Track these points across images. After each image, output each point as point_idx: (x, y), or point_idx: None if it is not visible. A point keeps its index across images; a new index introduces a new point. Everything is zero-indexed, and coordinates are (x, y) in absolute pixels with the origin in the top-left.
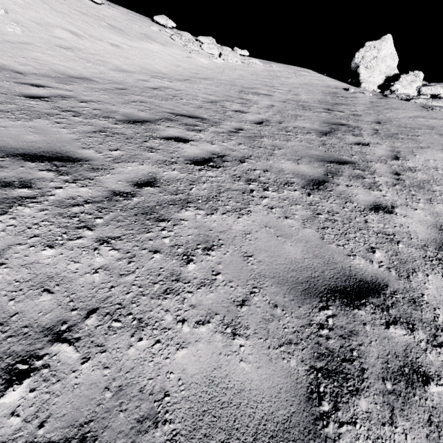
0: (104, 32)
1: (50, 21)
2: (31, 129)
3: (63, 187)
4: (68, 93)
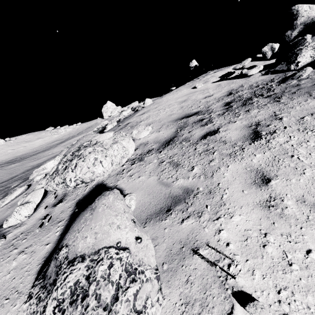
0: (23, 144)
1: (7, 149)
2: None
3: None
4: (1, 162)
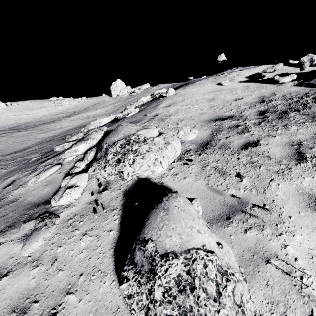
0: (25, 111)
1: (9, 115)
2: None
3: None
4: (3, 128)
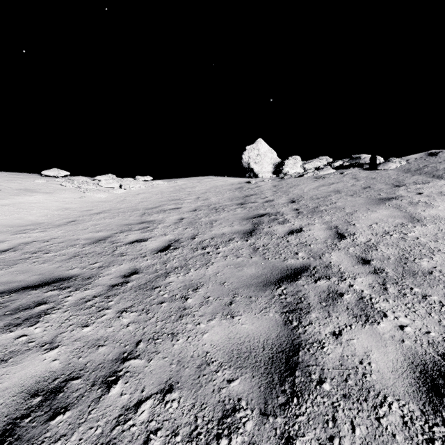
0: None
1: None
2: None
3: None
4: None
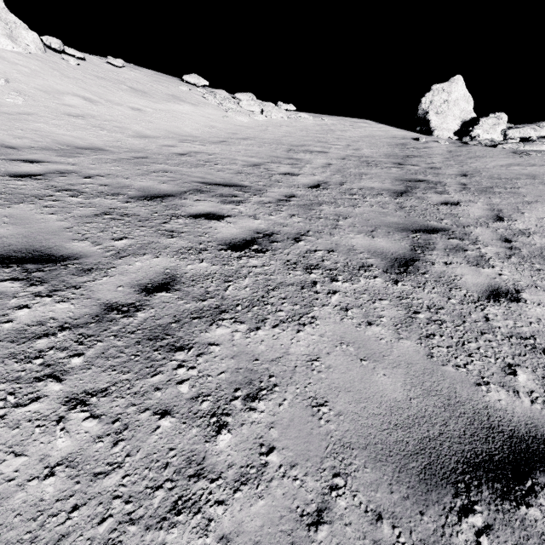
0: (124, 95)
1: (60, 88)
2: (6, 218)
3: (29, 306)
4: (70, 168)
